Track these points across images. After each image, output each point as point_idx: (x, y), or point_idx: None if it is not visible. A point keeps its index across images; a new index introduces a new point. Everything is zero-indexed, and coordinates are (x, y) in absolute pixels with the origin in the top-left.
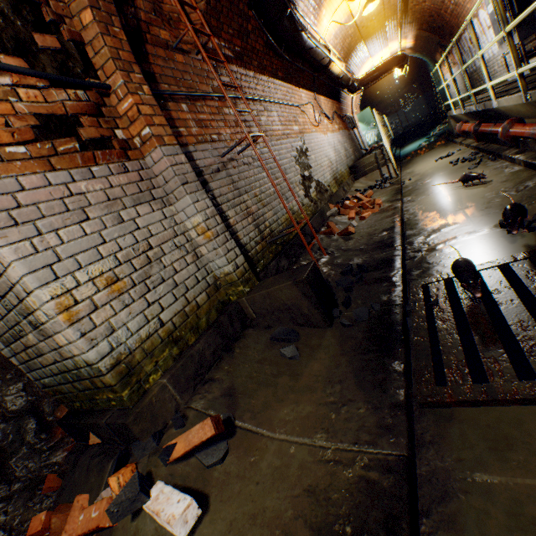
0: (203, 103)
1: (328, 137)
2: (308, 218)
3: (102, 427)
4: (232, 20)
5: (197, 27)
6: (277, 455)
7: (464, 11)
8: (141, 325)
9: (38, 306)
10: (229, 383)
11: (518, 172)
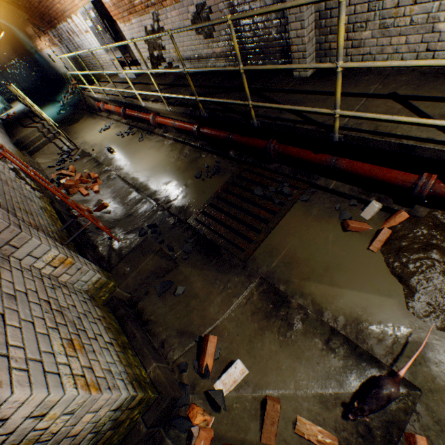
0: None
1: None
2: (52, 208)
3: (140, 440)
4: None
5: None
6: (231, 321)
7: (55, 7)
8: (110, 355)
9: (57, 415)
10: (174, 331)
11: (174, 144)
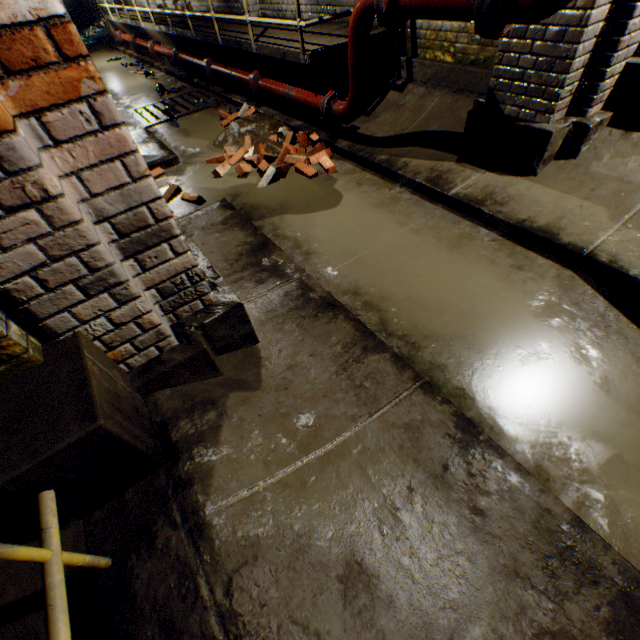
0: None
1: None
2: None
3: None
4: None
5: None
6: None
7: None
8: None
9: None
10: None
11: (164, 76)
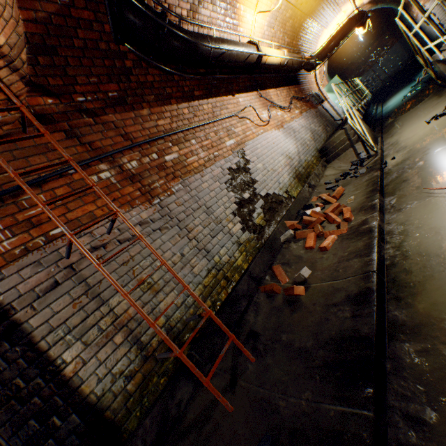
0: (40, 190)
1: (285, 129)
2: (250, 259)
3: None
4: (92, 66)
5: (22, 97)
6: None
7: None
8: None
9: None
10: None
11: None
